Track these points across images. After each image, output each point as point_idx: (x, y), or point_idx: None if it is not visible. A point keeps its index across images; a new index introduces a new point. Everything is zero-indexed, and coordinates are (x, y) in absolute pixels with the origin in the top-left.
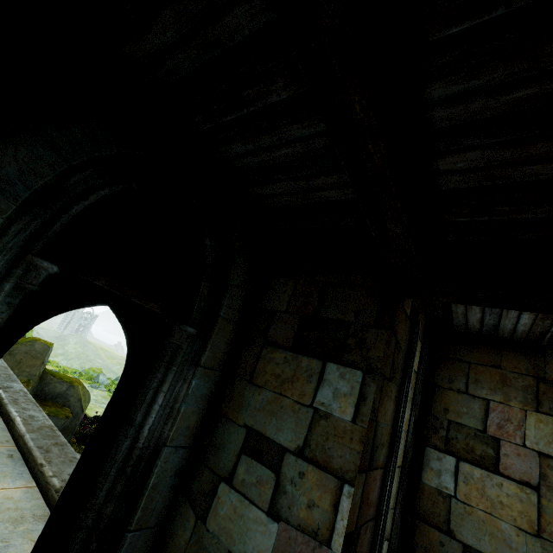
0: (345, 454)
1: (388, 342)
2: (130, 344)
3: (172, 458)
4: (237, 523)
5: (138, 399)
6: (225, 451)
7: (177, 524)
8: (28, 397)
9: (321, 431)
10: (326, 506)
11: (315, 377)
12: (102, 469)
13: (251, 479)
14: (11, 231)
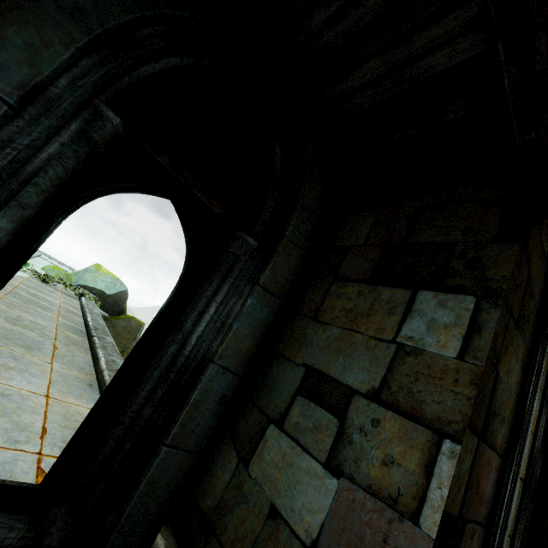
0: (445, 399)
1: (518, 263)
2: (189, 248)
3: (218, 379)
4: (284, 472)
5: (190, 306)
6: (279, 391)
7: (218, 464)
8: (115, 348)
9: (408, 370)
10: (412, 466)
11: (401, 308)
12: (146, 369)
13: (307, 423)
14: (81, 64)
